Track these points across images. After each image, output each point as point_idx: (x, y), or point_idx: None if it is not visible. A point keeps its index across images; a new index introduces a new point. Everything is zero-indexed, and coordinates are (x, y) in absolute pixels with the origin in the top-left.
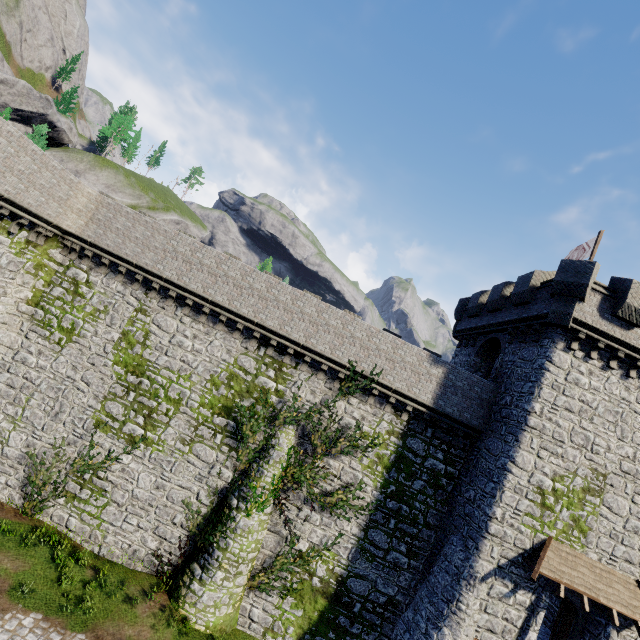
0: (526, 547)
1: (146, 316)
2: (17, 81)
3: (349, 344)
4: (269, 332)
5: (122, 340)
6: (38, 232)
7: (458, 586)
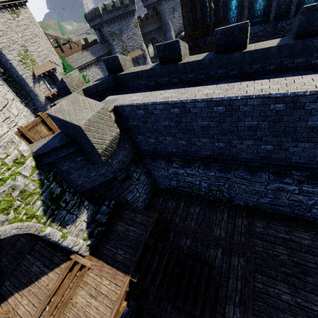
0: (32, 74)
1: None
2: None
3: None
4: None
5: None
6: None
7: (34, 92)
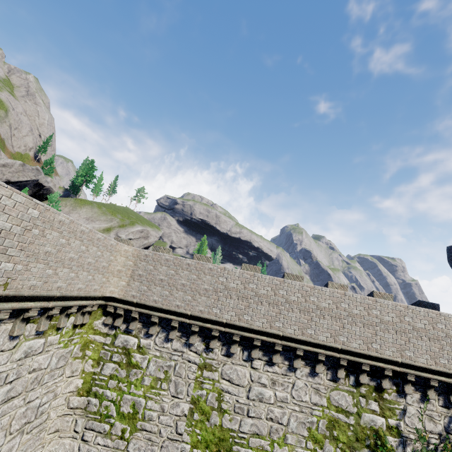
0: None
1: (212, 372)
2: (15, 162)
3: (449, 346)
4: (356, 356)
5: (194, 411)
6: (84, 311)
7: None
